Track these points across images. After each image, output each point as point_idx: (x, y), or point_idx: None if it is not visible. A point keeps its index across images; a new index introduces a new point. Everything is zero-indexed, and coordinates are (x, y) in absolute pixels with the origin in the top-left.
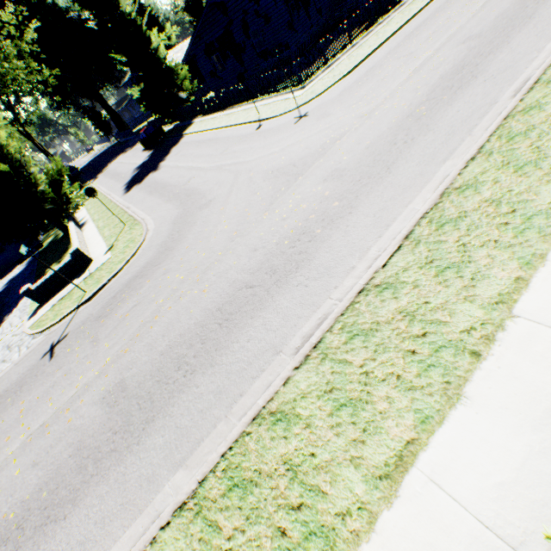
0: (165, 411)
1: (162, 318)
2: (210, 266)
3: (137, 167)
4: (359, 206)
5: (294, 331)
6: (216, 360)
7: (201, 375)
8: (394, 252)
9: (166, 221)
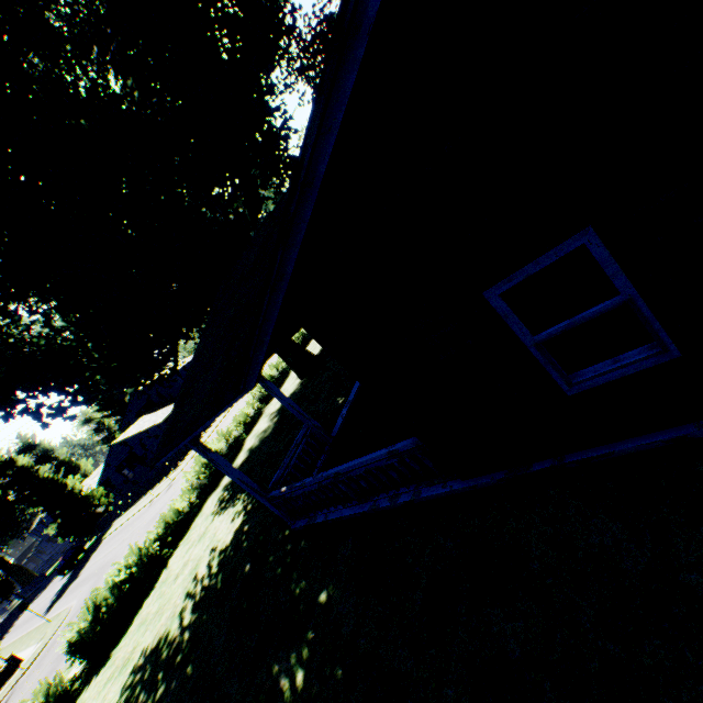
0: None
1: None
2: None
3: (56, 592)
4: None
5: None
6: None
7: None
8: None
9: (87, 590)
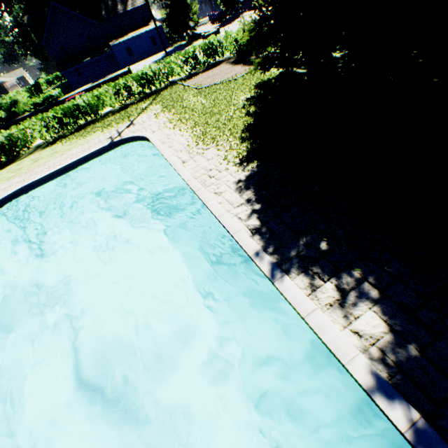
0: None
1: None
2: None
3: (214, 27)
4: None
5: None
6: None
7: None
8: None
9: None
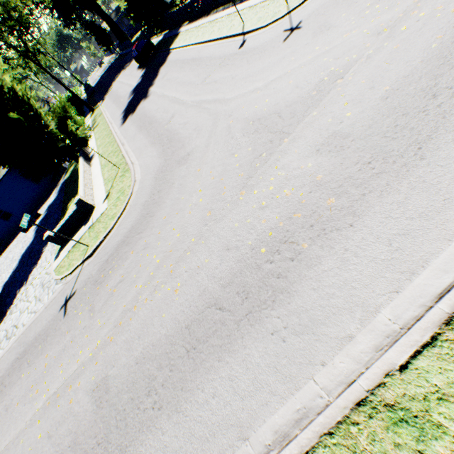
0: (135, 446)
1: (139, 310)
2: (183, 255)
3: (132, 90)
4: (366, 215)
5: (264, 412)
6: (181, 405)
7: (166, 418)
8: (423, 346)
9: (150, 173)
